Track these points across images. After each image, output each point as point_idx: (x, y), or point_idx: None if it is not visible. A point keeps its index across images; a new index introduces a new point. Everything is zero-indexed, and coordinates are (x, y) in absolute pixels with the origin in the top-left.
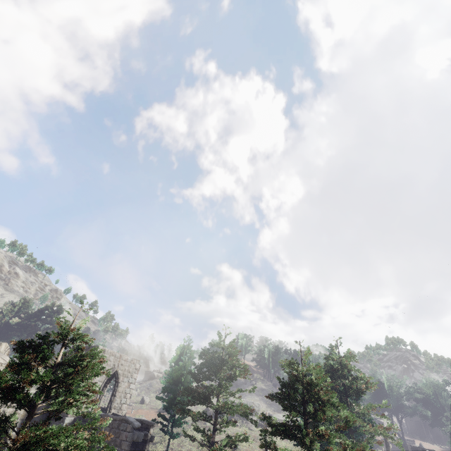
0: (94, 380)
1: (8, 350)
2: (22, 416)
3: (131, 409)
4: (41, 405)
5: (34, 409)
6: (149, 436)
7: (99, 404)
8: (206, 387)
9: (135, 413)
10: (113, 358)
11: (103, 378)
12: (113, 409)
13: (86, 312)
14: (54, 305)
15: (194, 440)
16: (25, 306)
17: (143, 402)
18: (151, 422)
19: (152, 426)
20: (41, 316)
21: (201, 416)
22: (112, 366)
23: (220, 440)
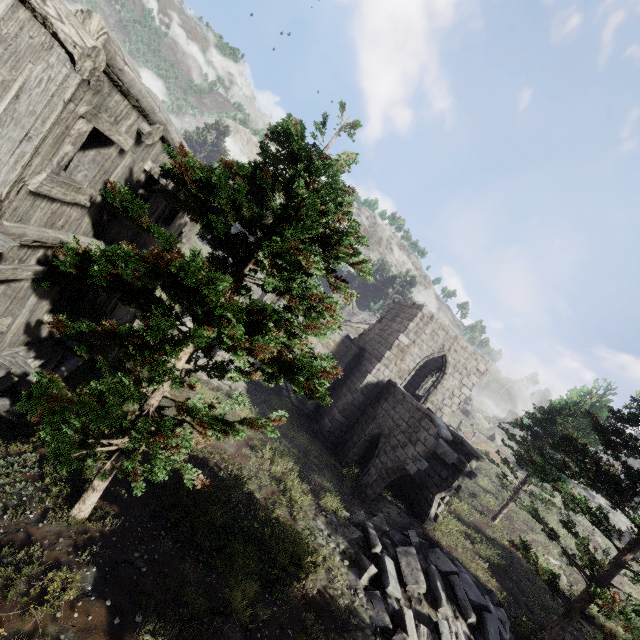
0: (410, 349)
1: (103, 36)
2: (332, 349)
3: (472, 435)
4: (252, 267)
5: (241, 266)
6: (466, 467)
7: (419, 392)
8: (628, 469)
9: (476, 443)
10: (444, 334)
11: (422, 353)
12: (430, 403)
13: (348, 132)
14: (408, 274)
15: (551, 536)
16: (380, 267)
17: (492, 439)
18: (477, 452)
19: (476, 459)
20: (394, 282)
21: (589, 511)
22: (439, 344)
23: (626, 593)
